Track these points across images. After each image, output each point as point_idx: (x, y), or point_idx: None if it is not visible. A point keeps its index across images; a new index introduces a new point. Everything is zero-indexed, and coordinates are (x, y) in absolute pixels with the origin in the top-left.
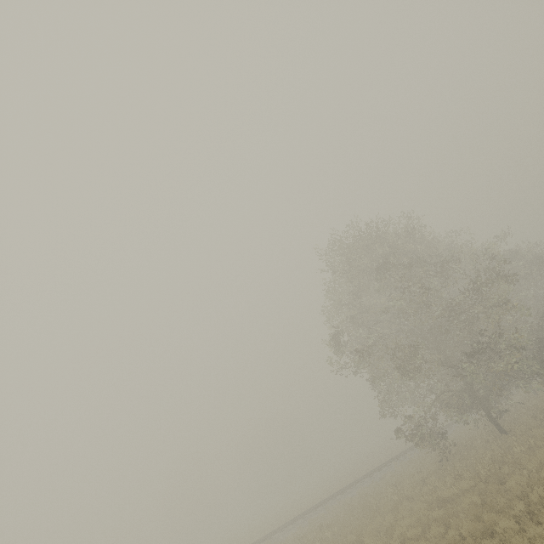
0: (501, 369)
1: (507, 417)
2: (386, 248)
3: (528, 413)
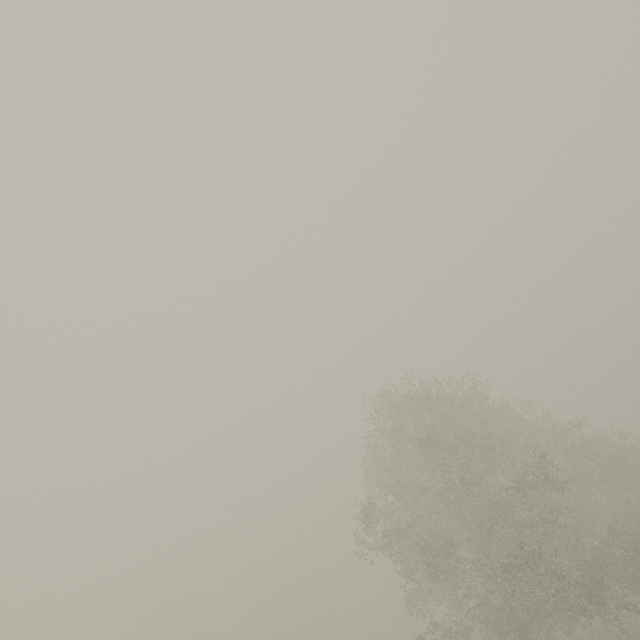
0: (535, 597)
1: None
2: (436, 415)
3: None
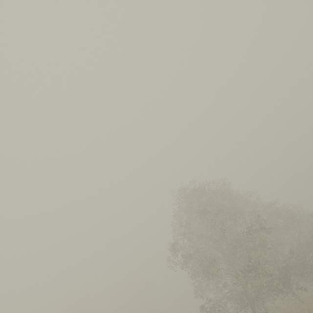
0: (258, 285)
1: None
2: (207, 199)
3: None
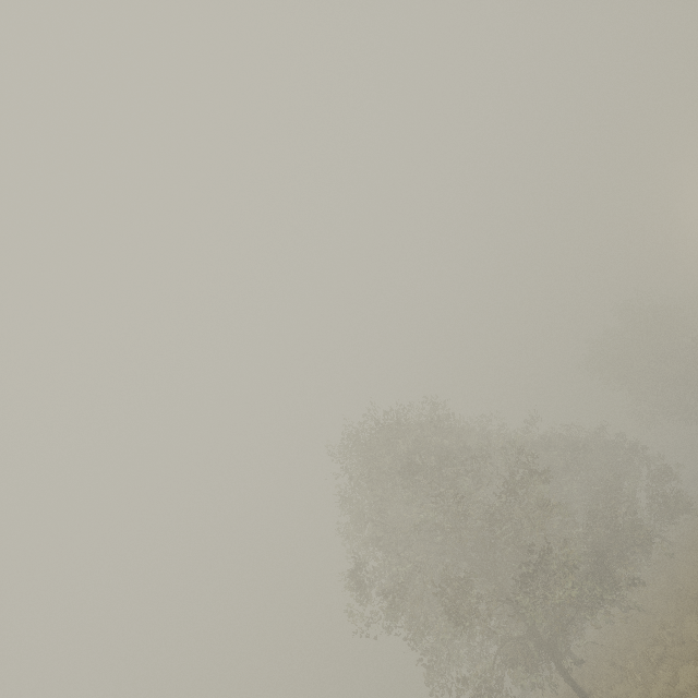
0: (559, 599)
1: (587, 668)
2: (410, 443)
3: (607, 658)
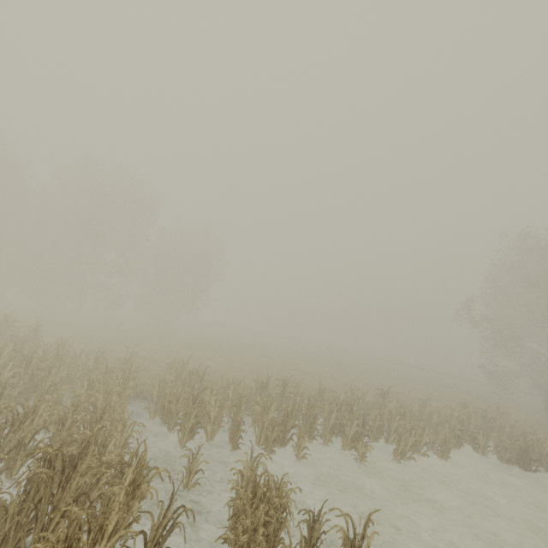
0: None
1: None
2: None
3: None
